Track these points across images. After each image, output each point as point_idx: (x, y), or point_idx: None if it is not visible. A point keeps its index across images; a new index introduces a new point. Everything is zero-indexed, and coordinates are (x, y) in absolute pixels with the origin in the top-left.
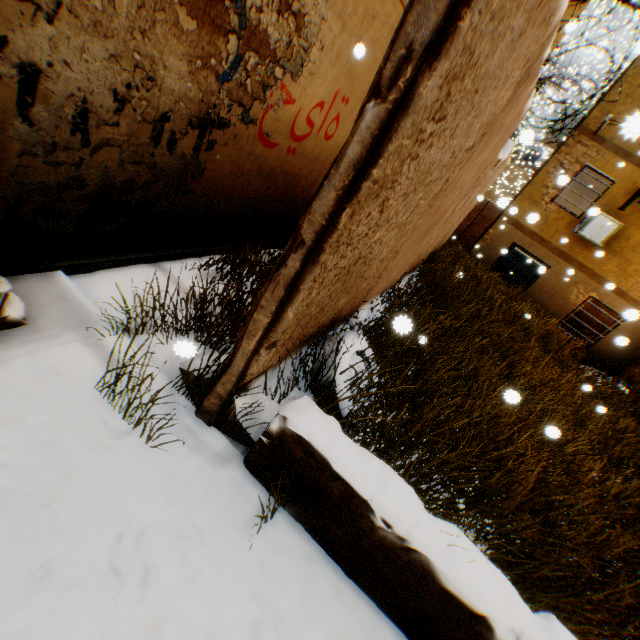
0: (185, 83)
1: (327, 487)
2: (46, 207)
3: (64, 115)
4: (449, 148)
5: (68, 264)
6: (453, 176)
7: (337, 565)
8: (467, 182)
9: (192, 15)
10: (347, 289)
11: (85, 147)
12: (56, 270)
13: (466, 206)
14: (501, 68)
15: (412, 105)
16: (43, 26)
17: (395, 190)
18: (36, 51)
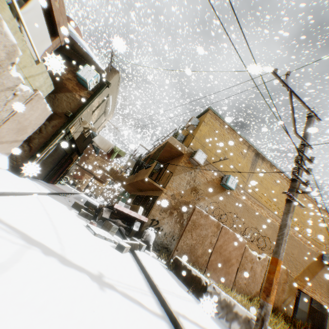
0: (177, 232)
1: (178, 263)
2: (157, 243)
3: (163, 233)
4: (203, 232)
5: (156, 252)
6: (214, 241)
7: (177, 276)
8: (231, 250)
9: (179, 225)
10: (192, 254)
11: (164, 237)
12: (154, 252)
13: (259, 274)
14: (206, 224)
15: (188, 223)
16: (165, 225)
17: (192, 233)
18: (164, 227)
